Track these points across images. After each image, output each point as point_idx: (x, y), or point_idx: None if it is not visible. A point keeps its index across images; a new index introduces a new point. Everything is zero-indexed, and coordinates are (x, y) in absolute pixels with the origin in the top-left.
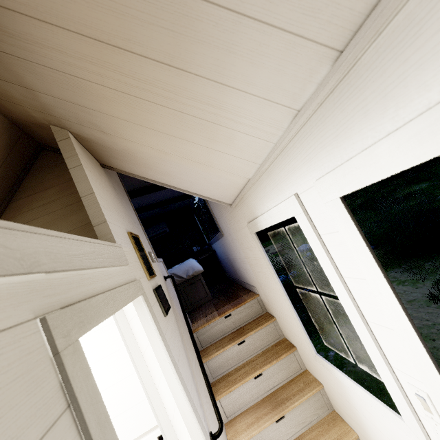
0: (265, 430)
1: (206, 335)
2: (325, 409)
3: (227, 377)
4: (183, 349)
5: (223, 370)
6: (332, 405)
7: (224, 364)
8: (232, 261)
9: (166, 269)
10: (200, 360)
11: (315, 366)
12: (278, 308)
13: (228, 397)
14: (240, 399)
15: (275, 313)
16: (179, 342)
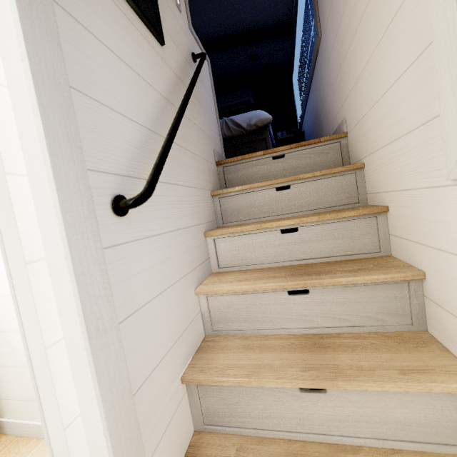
0: (264, 295)
1: (237, 176)
2: (404, 321)
3: (242, 224)
4: (158, 103)
5: (241, 217)
6: (426, 322)
7: (245, 210)
8: (321, 109)
9: (210, 75)
10: (175, 120)
11: (427, 223)
12: (381, 108)
13: (229, 242)
14: (247, 252)
15: (368, 144)
16: (149, 81)
